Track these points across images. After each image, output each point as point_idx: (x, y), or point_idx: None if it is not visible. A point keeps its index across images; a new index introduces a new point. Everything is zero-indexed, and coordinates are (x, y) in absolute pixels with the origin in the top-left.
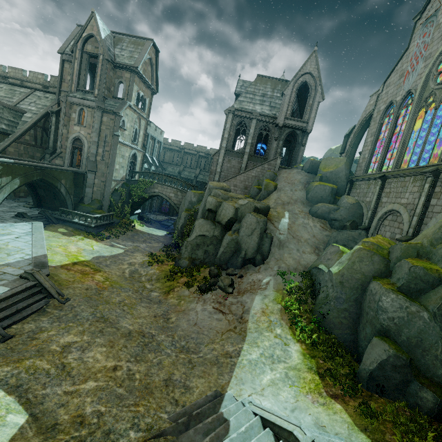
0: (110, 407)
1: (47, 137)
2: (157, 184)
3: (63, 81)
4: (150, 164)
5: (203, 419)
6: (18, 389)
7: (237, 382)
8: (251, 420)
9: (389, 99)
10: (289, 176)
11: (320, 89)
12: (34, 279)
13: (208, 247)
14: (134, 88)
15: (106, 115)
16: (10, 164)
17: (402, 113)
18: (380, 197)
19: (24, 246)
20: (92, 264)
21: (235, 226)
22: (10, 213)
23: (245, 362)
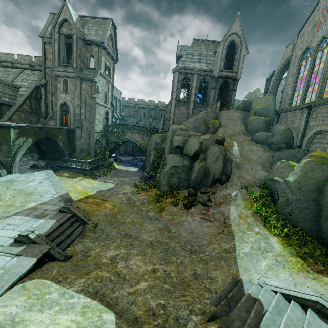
0: (167, 299)
1: (39, 105)
2: (127, 132)
3: (46, 59)
4: (116, 118)
5: (237, 300)
6: (97, 295)
7: (244, 270)
8: (274, 296)
9: (304, 46)
10: (228, 115)
11: (244, 45)
12: (70, 211)
13: (181, 174)
14: (102, 59)
15: (84, 83)
16: (24, 127)
17: (318, 55)
18: (308, 122)
19: (48, 188)
20: (99, 196)
21: (202, 156)
22: (25, 166)
23: (242, 254)
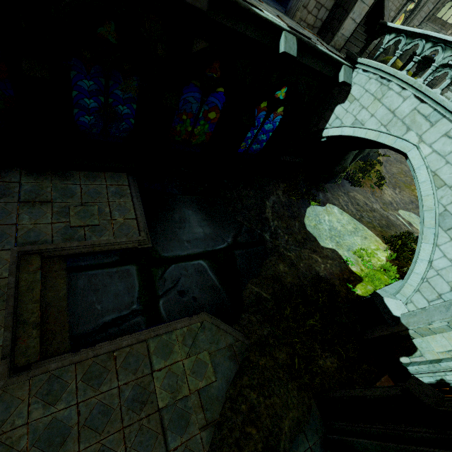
0: None
1: None
2: None
3: None
4: None
5: None
6: None
7: None
8: None
9: None
10: None
11: None
12: None
13: None
14: None
15: None
16: None
17: None
18: None
19: None
20: None
21: None
22: None
23: None
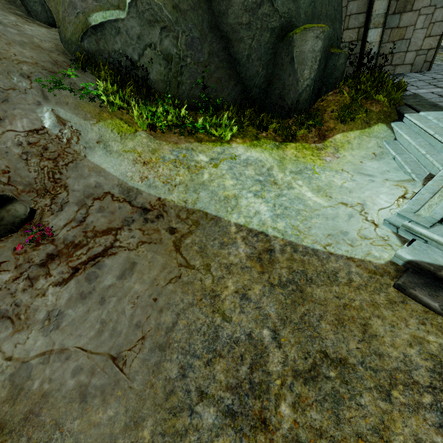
0: None
1: None
2: None
3: None
4: None
5: None
6: None
7: (344, 243)
8: None
9: None
10: None
11: None
12: None
13: None
14: None
15: None
16: None
17: None
18: None
19: None
20: None
21: None
22: None
23: (281, 224)
